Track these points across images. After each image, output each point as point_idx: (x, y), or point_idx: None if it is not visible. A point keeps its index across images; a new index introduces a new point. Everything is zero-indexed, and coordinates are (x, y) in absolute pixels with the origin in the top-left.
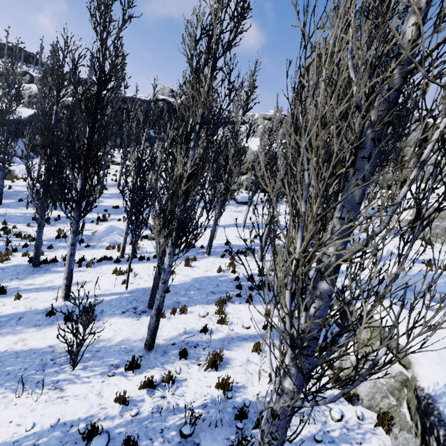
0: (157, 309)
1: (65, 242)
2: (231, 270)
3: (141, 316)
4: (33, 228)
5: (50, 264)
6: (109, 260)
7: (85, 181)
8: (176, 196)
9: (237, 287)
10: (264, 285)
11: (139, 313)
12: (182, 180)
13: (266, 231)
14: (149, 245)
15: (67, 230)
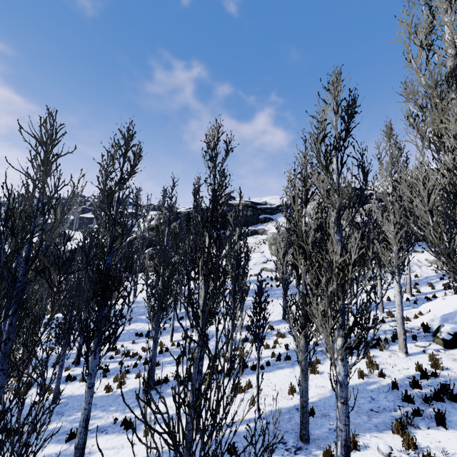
0: (345, 446)
1: (168, 356)
2: (375, 372)
3: (297, 455)
4: (138, 345)
5: (163, 385)
6: (219, 374)
7: (208, 288)
8: (345, 286)
9: (405, 399)
10: (444, 393)
11: (294, 451)
12: (348, 267)
13: (400, 313)
14: (254, 349)
15: (166, 342)
